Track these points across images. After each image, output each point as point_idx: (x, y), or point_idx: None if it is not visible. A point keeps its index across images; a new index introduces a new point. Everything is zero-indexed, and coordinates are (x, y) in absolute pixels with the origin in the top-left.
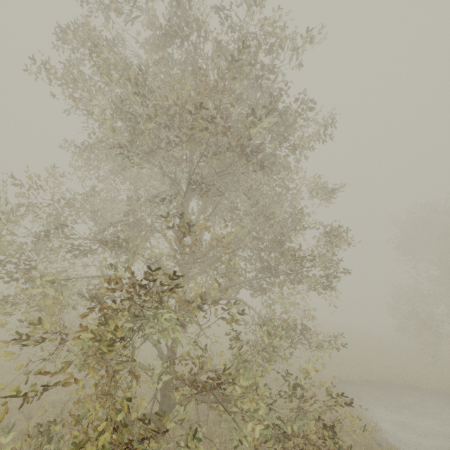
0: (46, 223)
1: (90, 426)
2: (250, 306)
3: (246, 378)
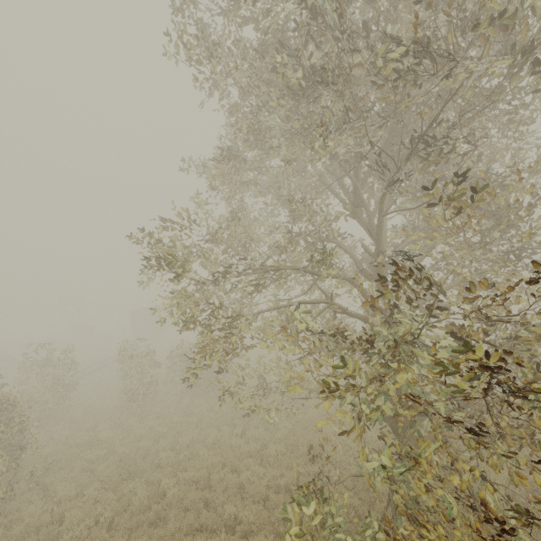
0: (208, 263)
1: (300, 474)
2: None
3: None
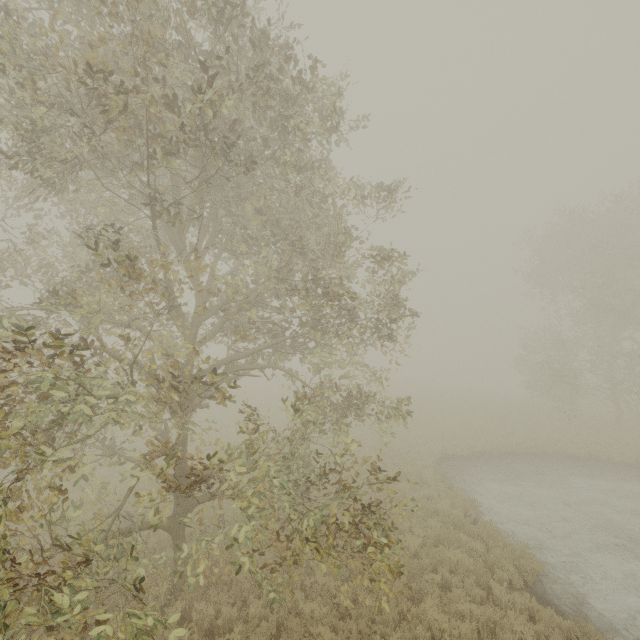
0: None
1: None
2: (292, 375)
3: (244, 462)
